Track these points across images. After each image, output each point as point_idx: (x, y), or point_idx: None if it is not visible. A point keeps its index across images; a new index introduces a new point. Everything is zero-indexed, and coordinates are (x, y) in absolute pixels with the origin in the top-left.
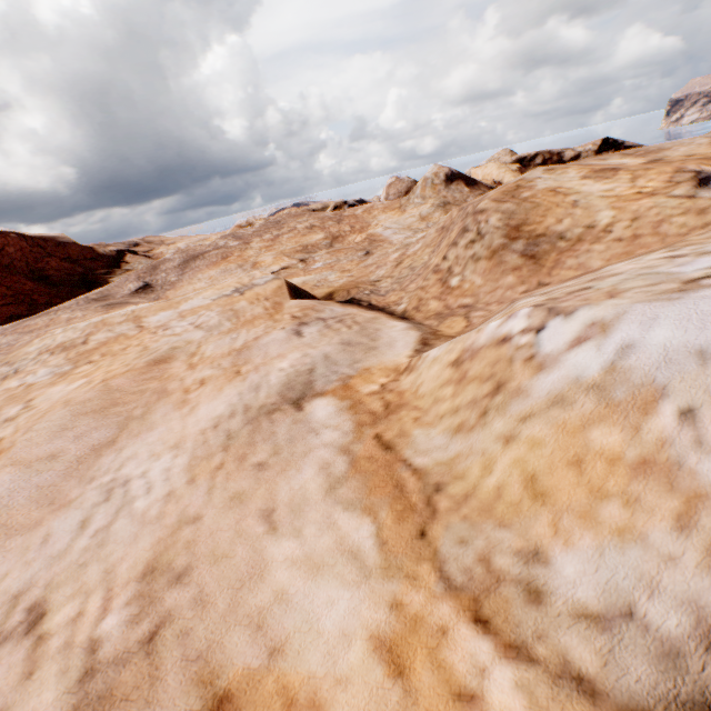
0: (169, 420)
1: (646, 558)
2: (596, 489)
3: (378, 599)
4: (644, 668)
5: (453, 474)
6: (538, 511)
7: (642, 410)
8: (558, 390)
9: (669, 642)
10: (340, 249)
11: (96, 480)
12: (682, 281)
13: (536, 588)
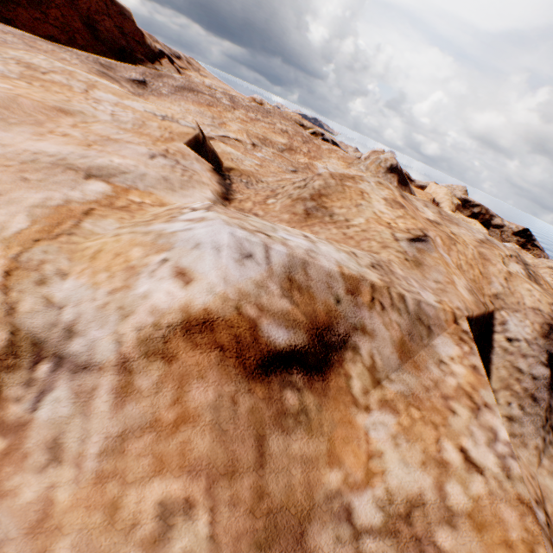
0: (20, 135)
1: (89, 295)
2: (110, 267)
3: None
4: (41, 322)
5: (87, 236)
6: (86, 263)
7: (158, 251)
8: (155, 230)
9: (59, 321)
10: (284, 157)
11: None
12: (260, 231)
13: (46, 281)
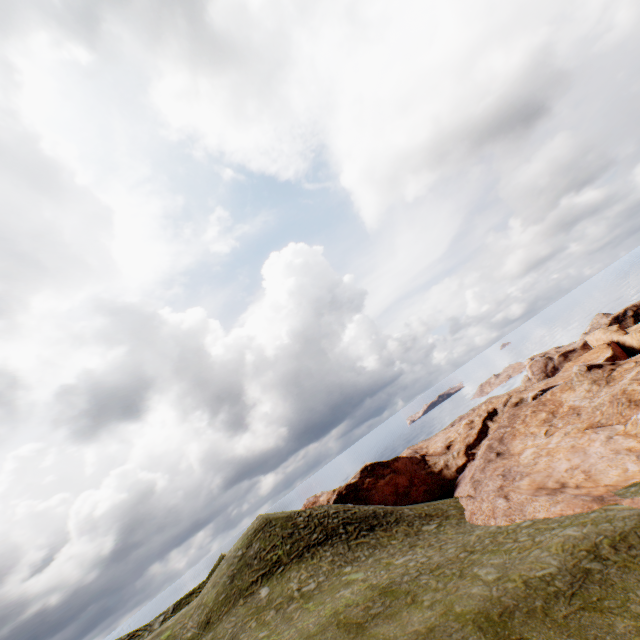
0: (591, 447)
1: None
2: None
3: (634, 441)
4: None
5: (636, 432)
6: None
7: None
8: None
9: None
10: (561, 416)
11: (590, 453)
12: None
13: None
